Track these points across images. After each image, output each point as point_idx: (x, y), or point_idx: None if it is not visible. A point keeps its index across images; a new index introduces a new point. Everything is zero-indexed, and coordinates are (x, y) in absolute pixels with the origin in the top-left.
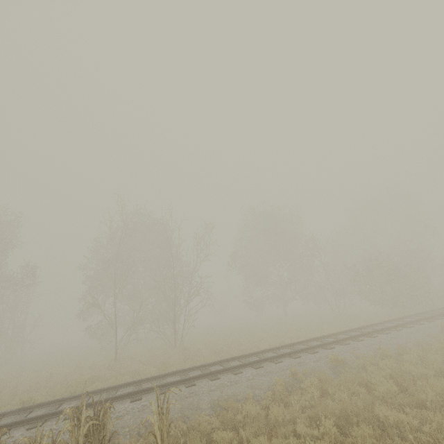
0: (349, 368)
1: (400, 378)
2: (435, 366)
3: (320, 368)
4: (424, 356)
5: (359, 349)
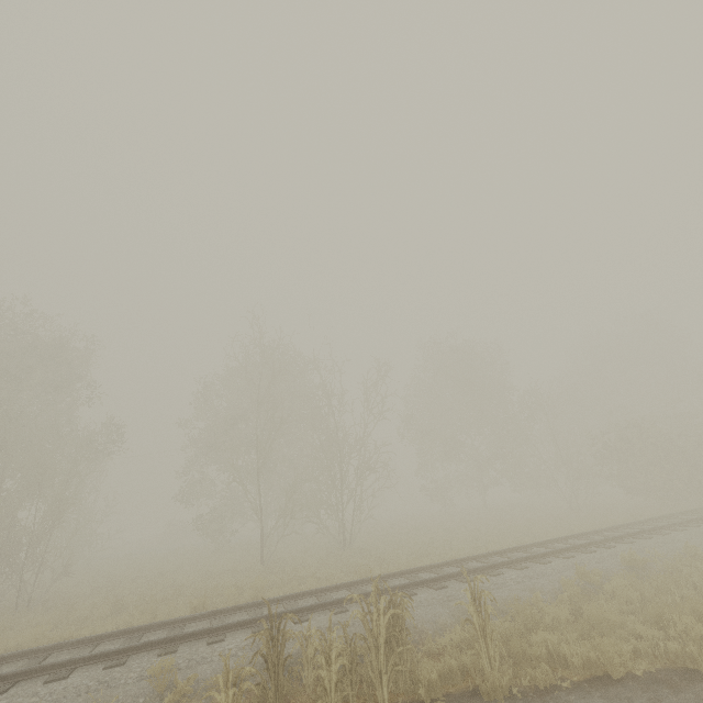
0: (652, 571)
1: None
2: None
3: (611, 569)
4: None
5: (651, 549)
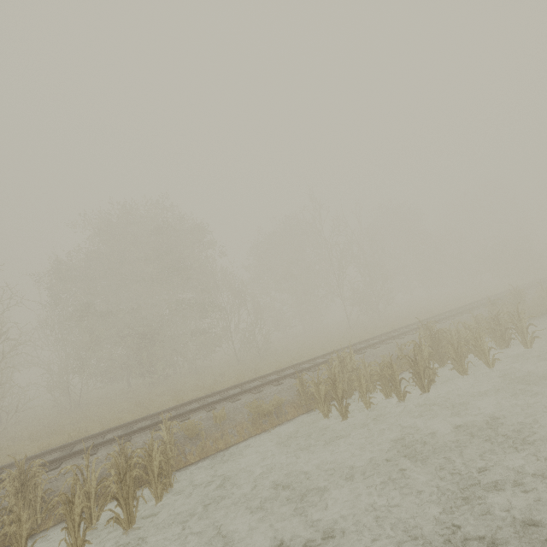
0: None
1: None
2: None
3: None
4: None
5: None
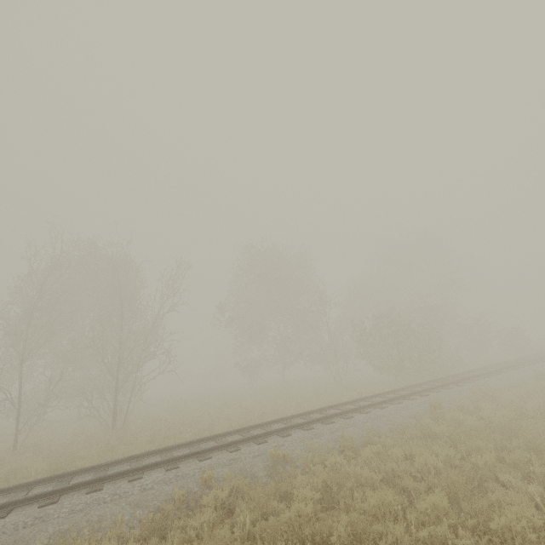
0: (292, 467)
1: (335, 487)
2: (388, 466)
3: (253, 467)
4: (381, 450)
5: (321, 436)
